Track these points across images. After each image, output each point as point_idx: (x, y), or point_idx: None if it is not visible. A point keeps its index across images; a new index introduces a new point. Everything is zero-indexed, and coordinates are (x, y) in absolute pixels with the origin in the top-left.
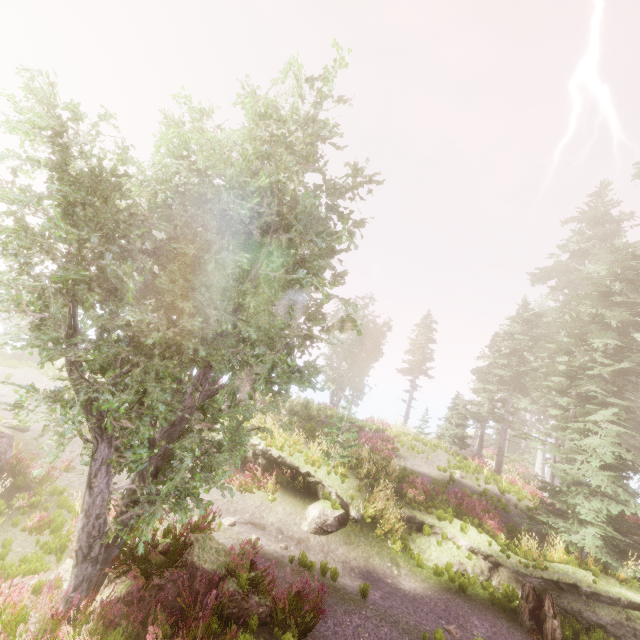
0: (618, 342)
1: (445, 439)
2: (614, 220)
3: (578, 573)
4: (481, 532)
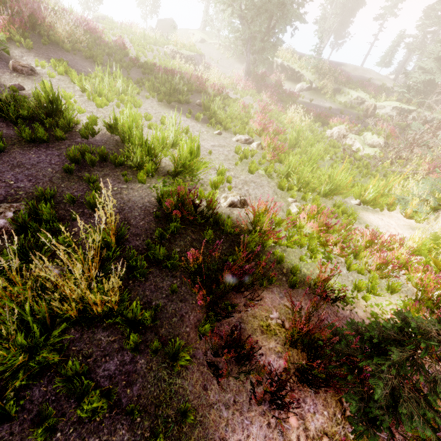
0: None
1: (380, 63)
2: None
3: (395, 103)
4: (365, 92)
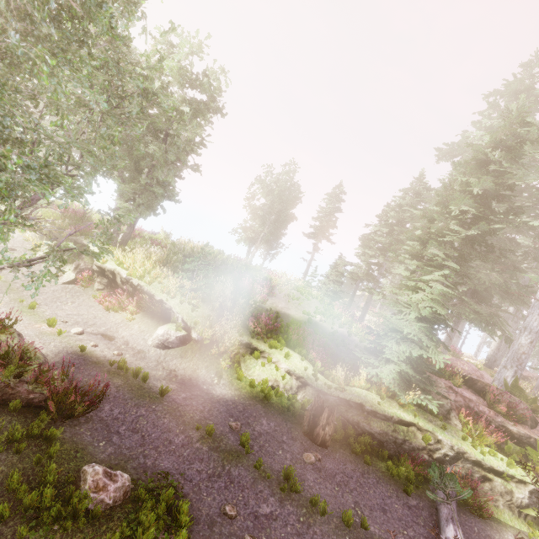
0: (473, 210)
1: (322, 291)
2: (535, 95)
3: (369, 396)
4: (303, 360)
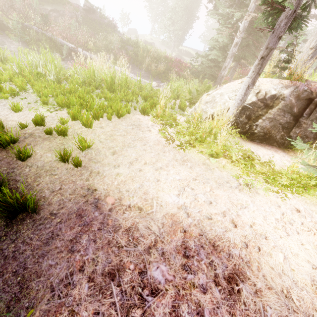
0: None
1: None
2: None
3: None
4: None
